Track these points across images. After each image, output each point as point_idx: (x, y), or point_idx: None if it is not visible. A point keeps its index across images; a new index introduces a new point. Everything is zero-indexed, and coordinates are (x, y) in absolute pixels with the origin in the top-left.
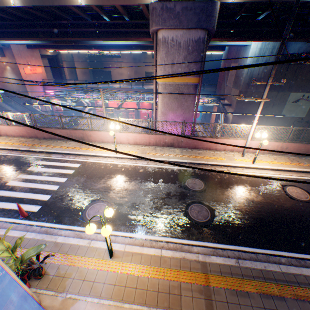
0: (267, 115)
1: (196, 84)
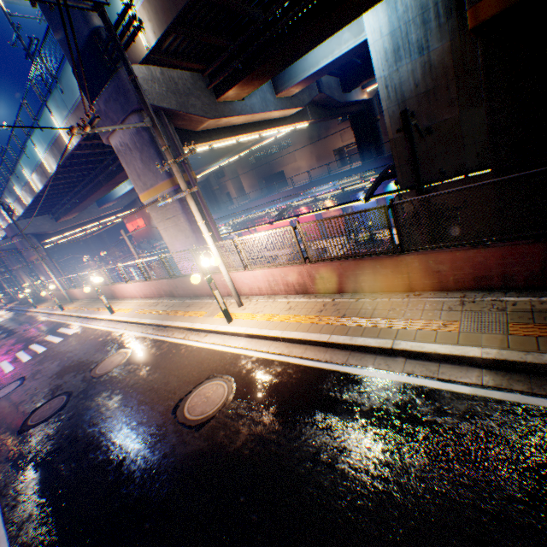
0: (470, 173)
1: (173, 189)
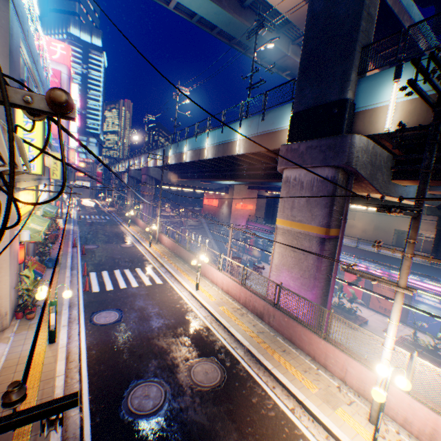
0: None
1: (322, 236)
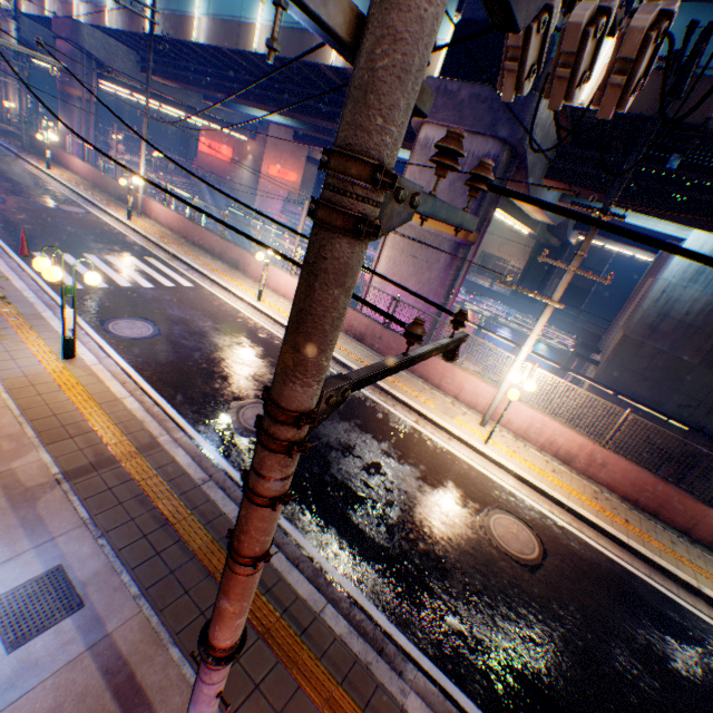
0: (674, 421)
1: (458, 241)
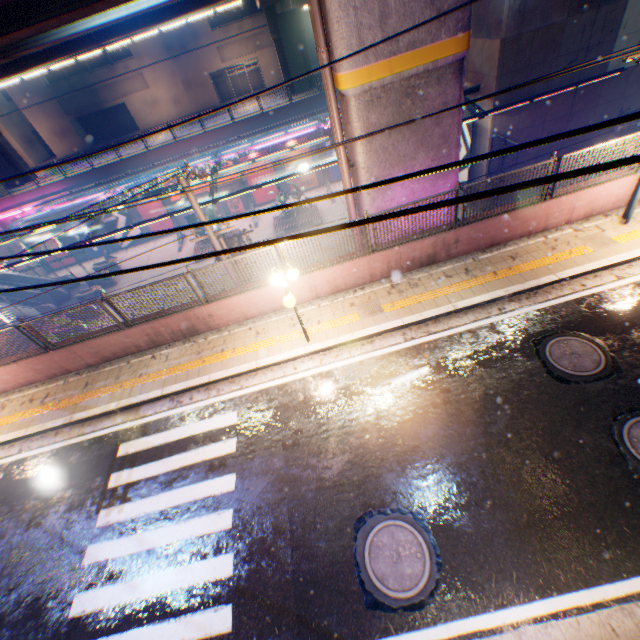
0: (583, 84)
1: (461, 57)
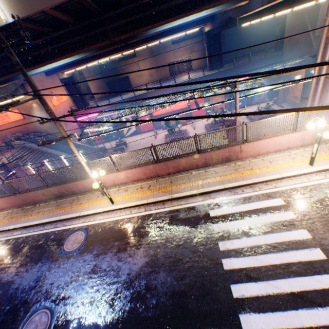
0: None
1: None
